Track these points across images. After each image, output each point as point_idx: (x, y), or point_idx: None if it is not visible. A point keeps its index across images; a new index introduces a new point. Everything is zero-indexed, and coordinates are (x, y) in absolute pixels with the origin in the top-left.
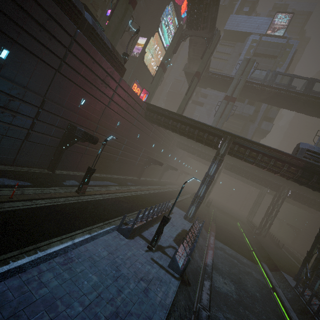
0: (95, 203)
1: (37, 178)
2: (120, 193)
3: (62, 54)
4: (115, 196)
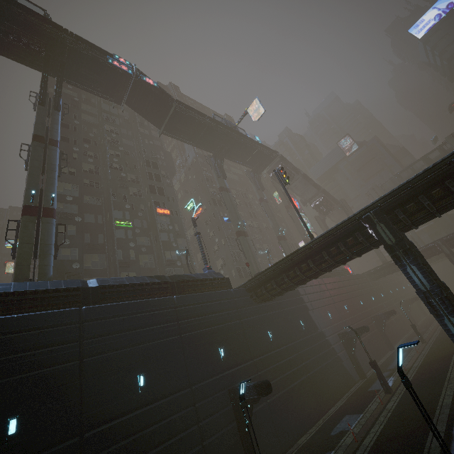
0: (439, 340)
1: None
2: (434, 333)
3: (346, 290)
4: (436, 335)
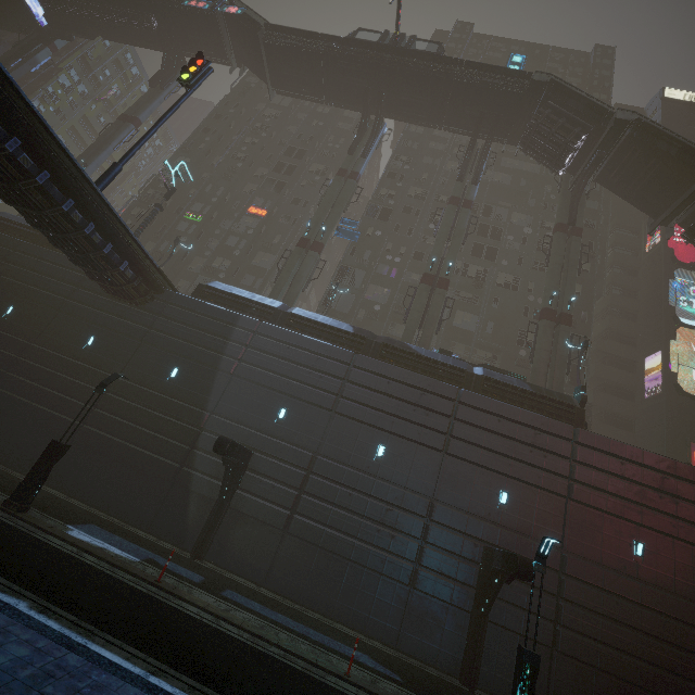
0: None
1: (424, 680)
2: None
3: (445, 426)
4: None
